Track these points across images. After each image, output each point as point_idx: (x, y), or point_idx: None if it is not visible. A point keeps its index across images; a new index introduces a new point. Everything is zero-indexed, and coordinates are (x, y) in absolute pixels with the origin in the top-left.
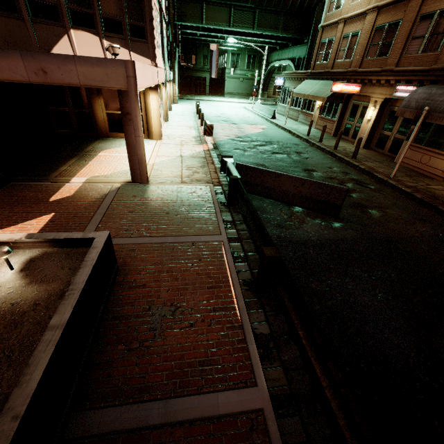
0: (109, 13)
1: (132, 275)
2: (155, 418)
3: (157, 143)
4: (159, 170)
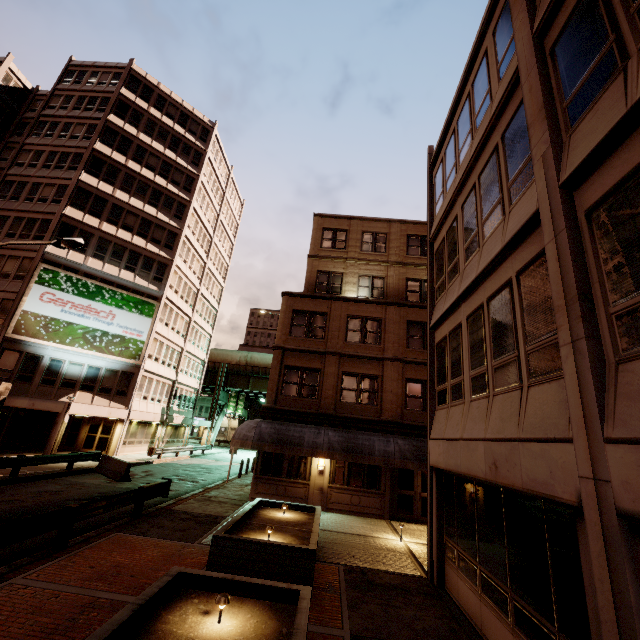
0: (106, 385)
1: None
2: None
3: None
4: None
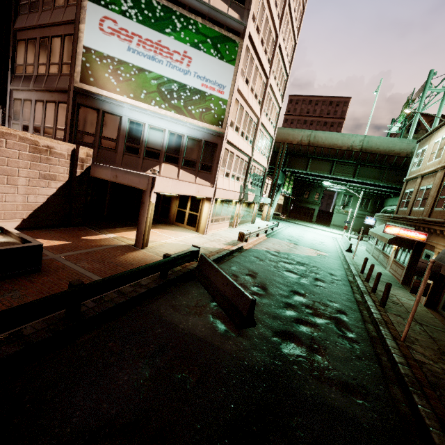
0: (189, 158)
1: (40, 276)
2: None
3: (196, 235)
4: (164, 246)
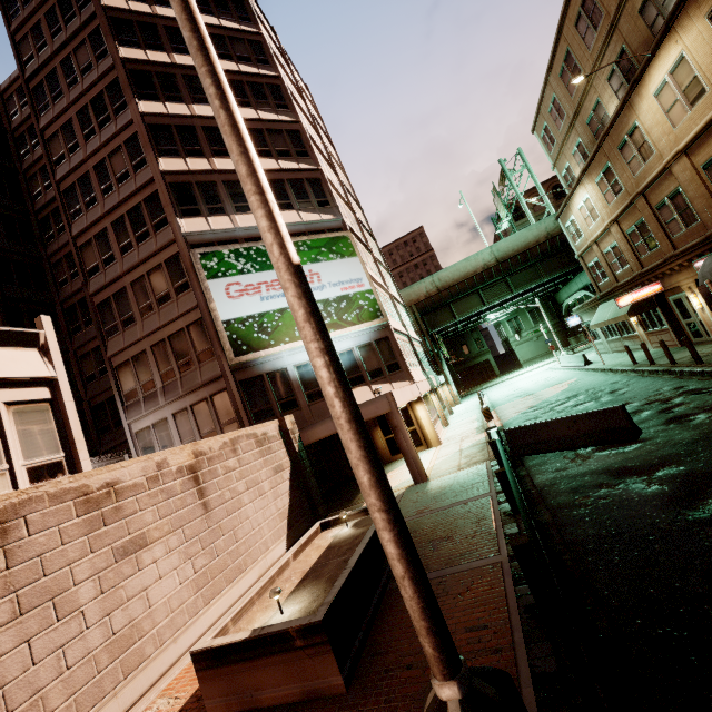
0: (371, 368)
1: (417, 531)
2: (433, 576)
3: (436, 449)
4: (438, 468)
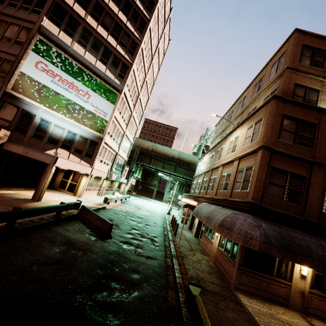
0: (78, 147)
1: None
2: None
3: (74, 197)
4: (53, 202)
